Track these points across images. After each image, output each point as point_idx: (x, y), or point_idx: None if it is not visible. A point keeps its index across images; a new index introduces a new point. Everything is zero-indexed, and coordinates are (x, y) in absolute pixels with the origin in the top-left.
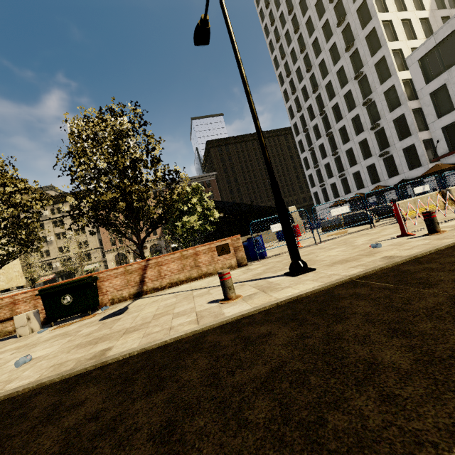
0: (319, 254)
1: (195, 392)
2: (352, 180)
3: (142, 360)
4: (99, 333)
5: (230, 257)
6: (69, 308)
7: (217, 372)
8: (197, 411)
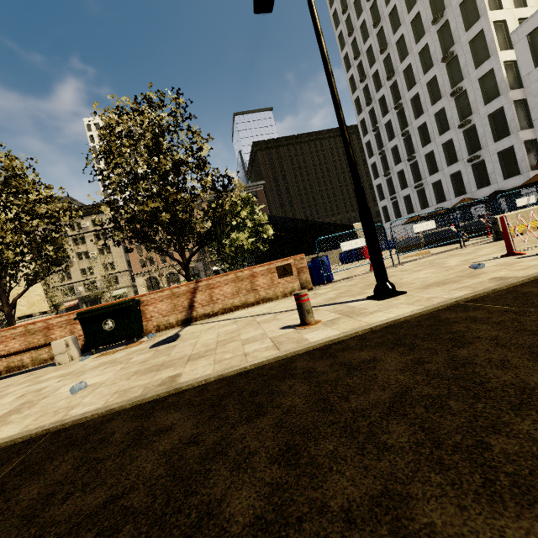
0: (403, 277)
1: (307, 417)
2: (431, 192)
3: (224, 387)
4: (157, 360)
5: (293, 280)
6: (111, 334)
7: (325, 398)
8: (319, 436)
